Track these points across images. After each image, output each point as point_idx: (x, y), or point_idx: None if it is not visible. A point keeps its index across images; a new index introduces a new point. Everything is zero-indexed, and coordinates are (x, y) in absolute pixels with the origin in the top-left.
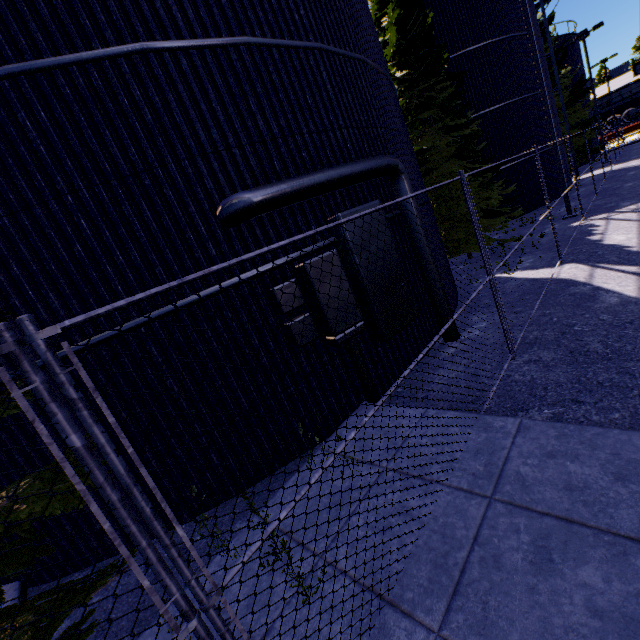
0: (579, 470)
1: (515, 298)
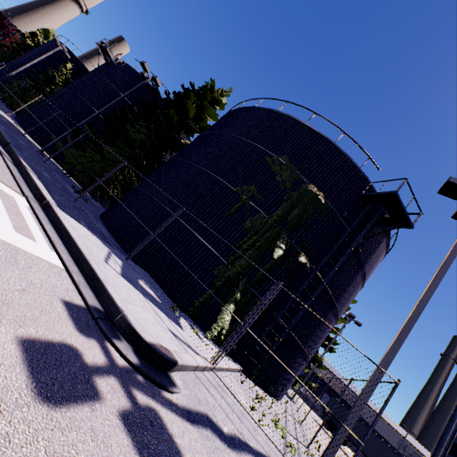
0: None
1: None
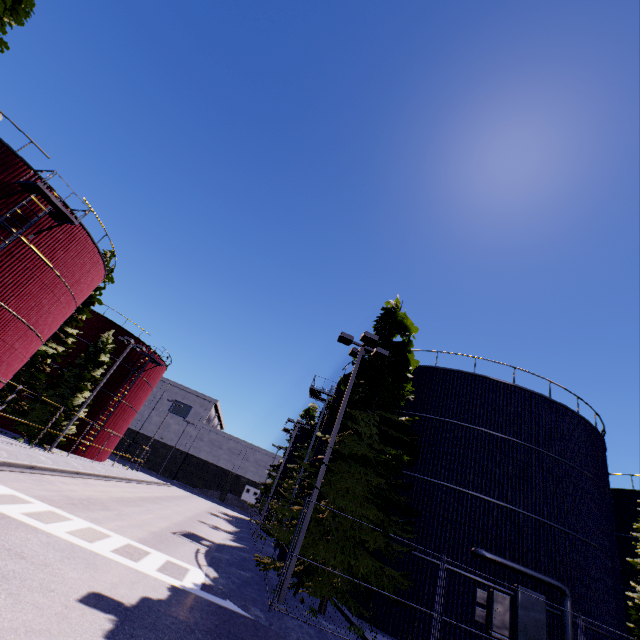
0: None
1: None
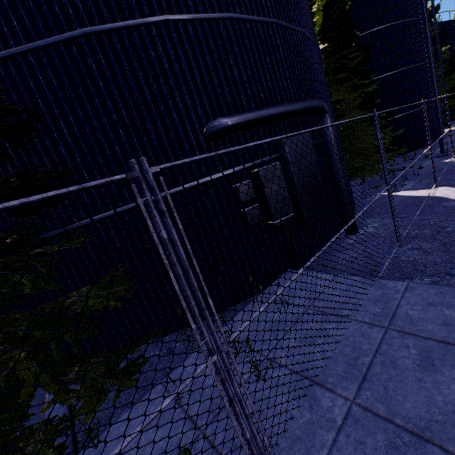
0: (453, 314)
1: (400, 208)
